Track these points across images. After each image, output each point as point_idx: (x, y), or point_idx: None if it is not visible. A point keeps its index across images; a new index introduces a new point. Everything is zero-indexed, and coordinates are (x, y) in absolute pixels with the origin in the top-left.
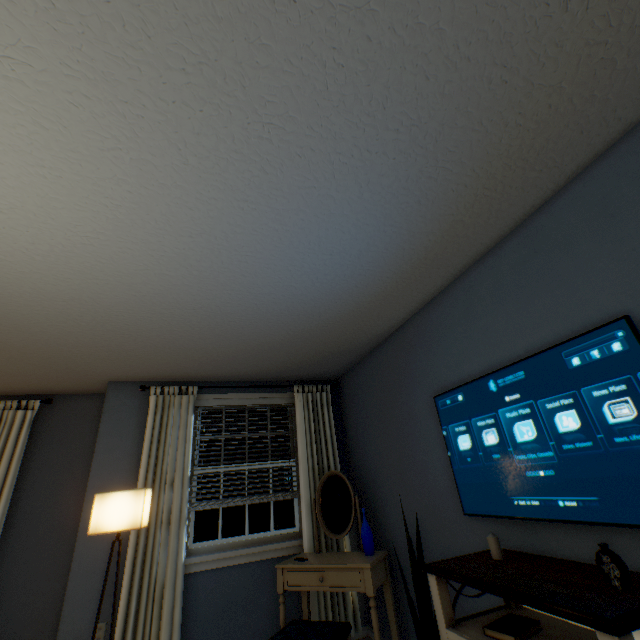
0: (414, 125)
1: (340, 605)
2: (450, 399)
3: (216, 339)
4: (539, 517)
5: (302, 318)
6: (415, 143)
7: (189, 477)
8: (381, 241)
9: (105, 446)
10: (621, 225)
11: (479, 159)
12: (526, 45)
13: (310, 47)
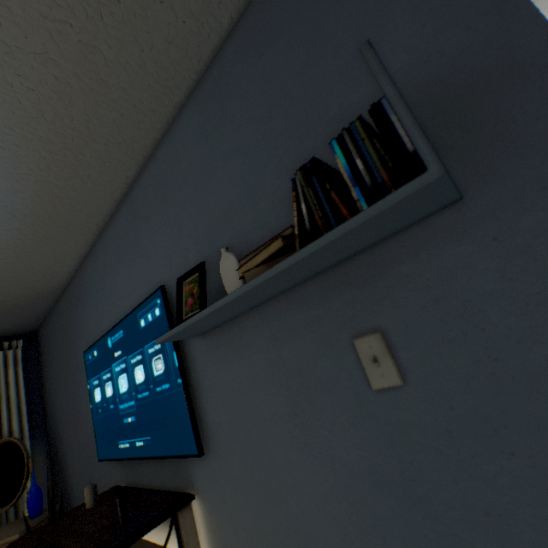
0: None
1: None
2: (92, 354)
3: None
4: (130, 457)
5: None
6: None
7: None
8: None
9: None
10: (168, 206)
11: (8, 117)
12: None
13: None
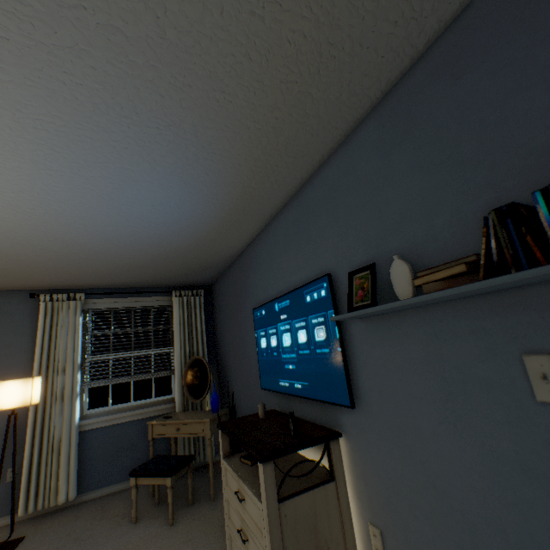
0: (171, 125)
1: (200, 443)
2: (259, 312)
3: (85, 261)
4: (288, 393)
5: (154, 246)
6: (179, 137)
7: (79, 365)
8: (191, 198)
9: (2, 343)
10: (338, 208)
11: (240, 148)
12: (233, 80)
13: (43, 70)
